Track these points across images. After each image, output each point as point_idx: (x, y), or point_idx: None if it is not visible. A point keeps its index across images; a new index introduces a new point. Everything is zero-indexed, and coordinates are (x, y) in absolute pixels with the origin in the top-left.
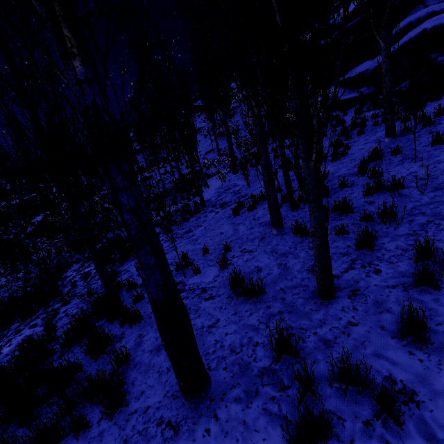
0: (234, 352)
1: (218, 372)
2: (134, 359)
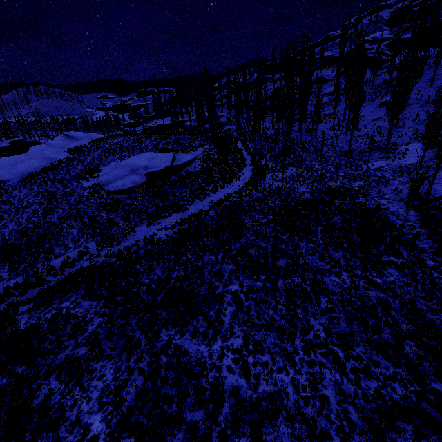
0: None
1: None
2: None
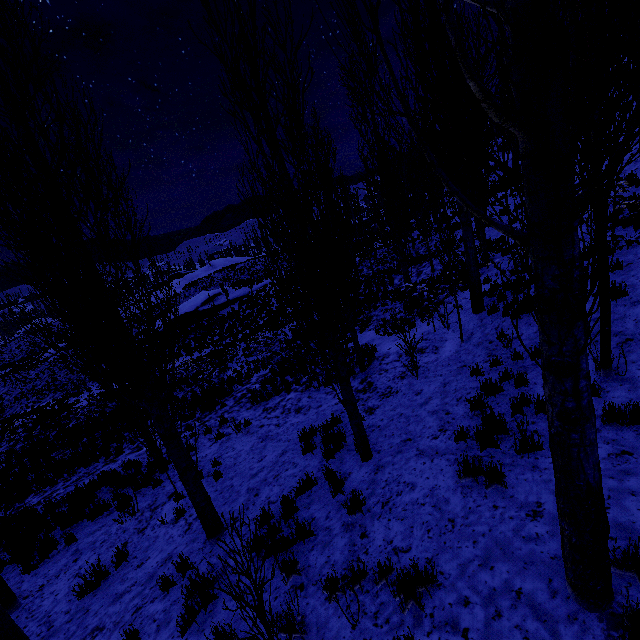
0: (29, 614)
1: (18, 613)
2: (75, 543)
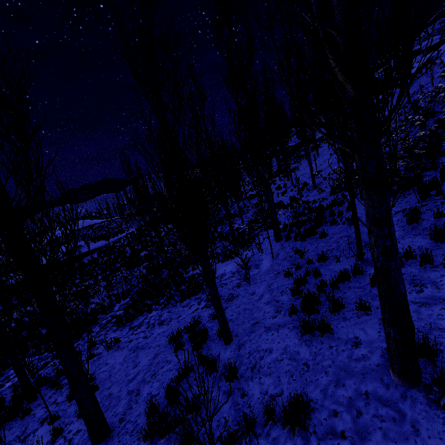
0: None
1: None
2: None
